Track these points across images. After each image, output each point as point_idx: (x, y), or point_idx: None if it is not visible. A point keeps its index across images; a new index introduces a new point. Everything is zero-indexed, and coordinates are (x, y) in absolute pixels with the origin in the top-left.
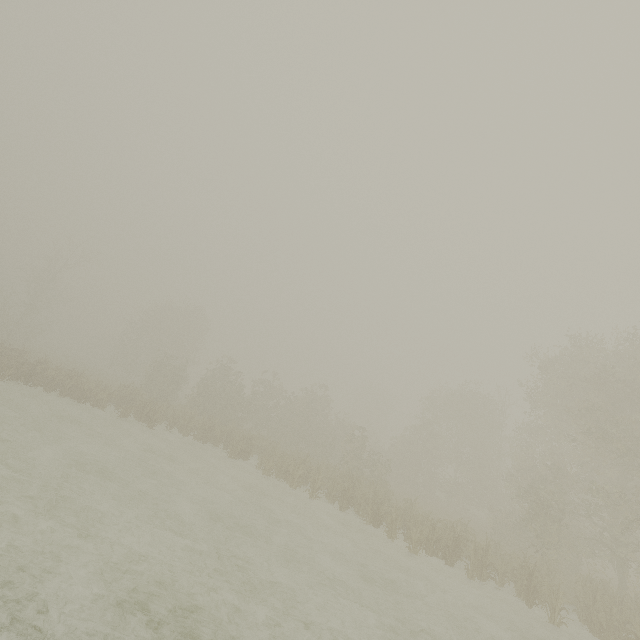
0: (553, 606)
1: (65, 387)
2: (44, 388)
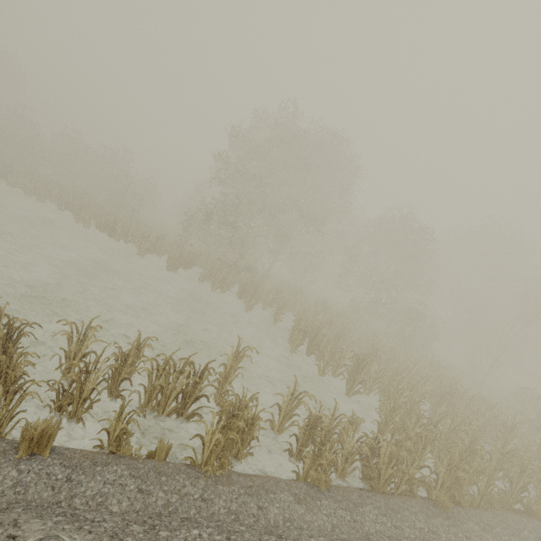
0: (142, 248)
1: None
2: None
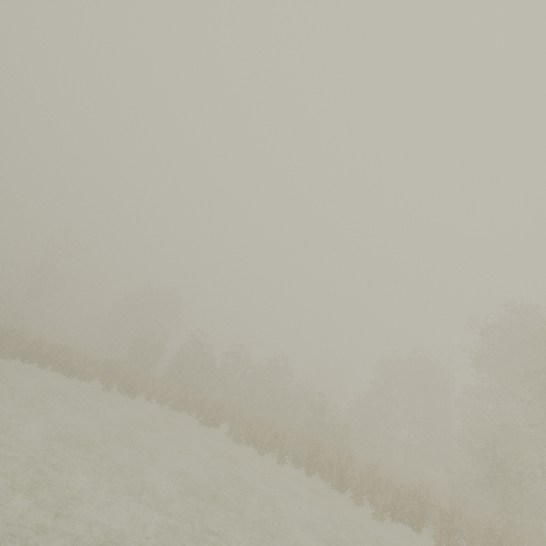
0: None
1: (57, 363)
2: (38, 364)
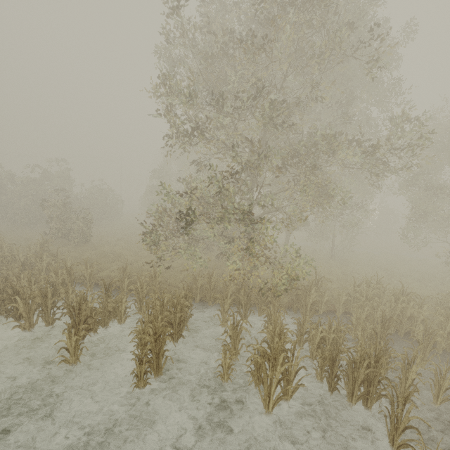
0: (67, 346)
1: None
2: None
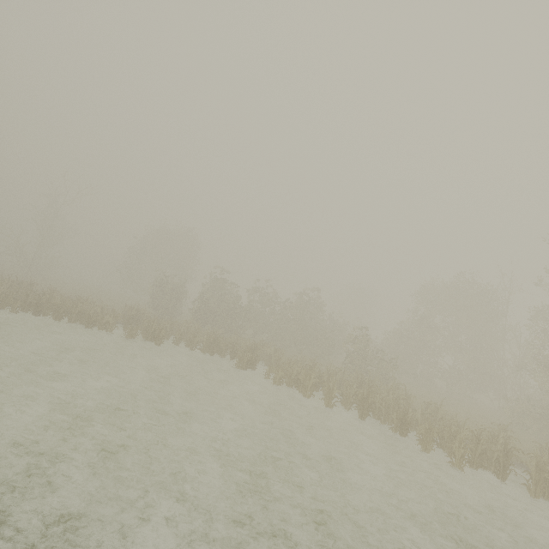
0: None
1: (72, 314)
2: (53, 317)
